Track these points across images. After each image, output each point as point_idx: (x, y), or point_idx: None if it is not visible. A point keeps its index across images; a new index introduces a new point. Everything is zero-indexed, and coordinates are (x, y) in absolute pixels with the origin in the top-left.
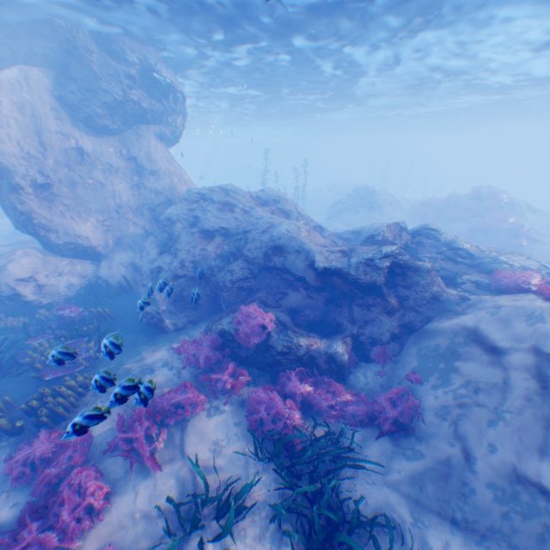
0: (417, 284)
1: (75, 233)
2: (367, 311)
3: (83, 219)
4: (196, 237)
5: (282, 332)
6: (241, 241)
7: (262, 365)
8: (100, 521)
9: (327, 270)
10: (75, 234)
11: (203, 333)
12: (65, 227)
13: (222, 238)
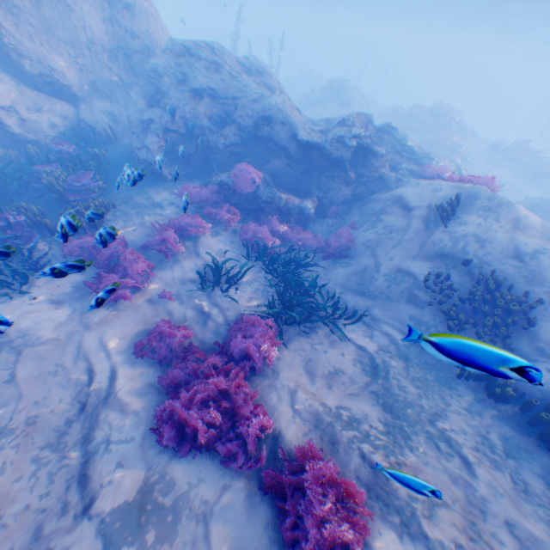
0: (371, 165)
1: (49, 65)
2: (331, 182)
3: (54, 50)
4: (185, 96)
5: (267, 188)
6: (231, 107)
7: (249, 213)
8: (152, 280)
9: (308, 143)
10: (49, 66)
11: (201, 184)
12: (37, 55)
13: (211, 102)
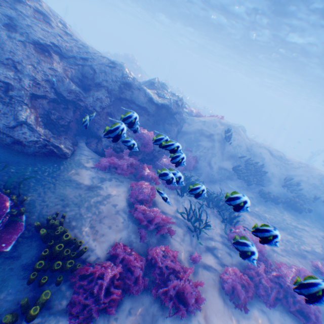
0: (181, 113)
1: None
2: (170, 126)
3: None
4: (31, 50)
5: None
6: (88, 69)
7: (147, 161)
8: (176, 257)
9: (162, 104)
10: None
11: (111, 151)
12: None
13: (60, 59)
